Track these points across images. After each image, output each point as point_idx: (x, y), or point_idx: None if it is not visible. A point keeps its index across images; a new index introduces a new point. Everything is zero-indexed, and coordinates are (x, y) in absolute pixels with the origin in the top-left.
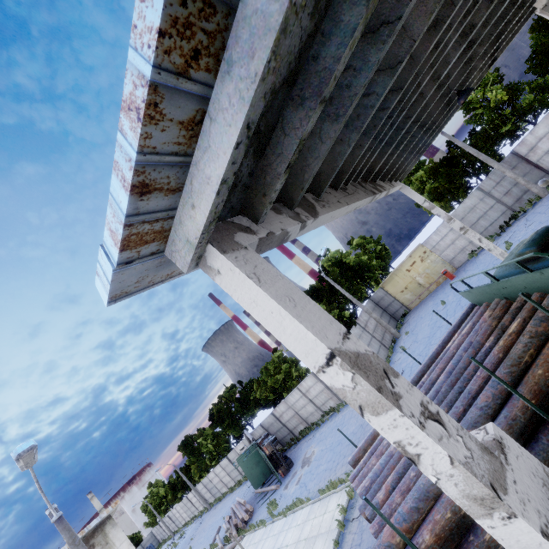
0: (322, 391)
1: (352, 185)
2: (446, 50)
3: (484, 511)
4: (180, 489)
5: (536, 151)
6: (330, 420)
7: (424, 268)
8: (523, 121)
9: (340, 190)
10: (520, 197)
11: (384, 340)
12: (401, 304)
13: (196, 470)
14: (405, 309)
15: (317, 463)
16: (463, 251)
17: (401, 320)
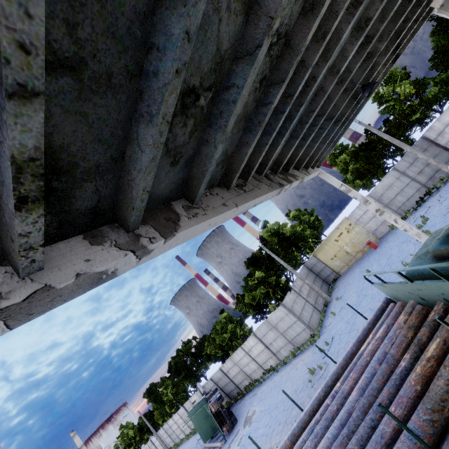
0: (263, 351)
1: (255, 180)
2: (339, 42)
3: None
4: (146, 431)
5: (444, 135)
6: (270, 379)
7: (350, 239)
8: (430, 110)
9: (236, 187)
10: (432, 176)
11: (317, 303)
12: (331, 270)
13: (159, 416)
14: (335, 274)
15: (256, 425)
16: (384, 224)
17: (332, 284)
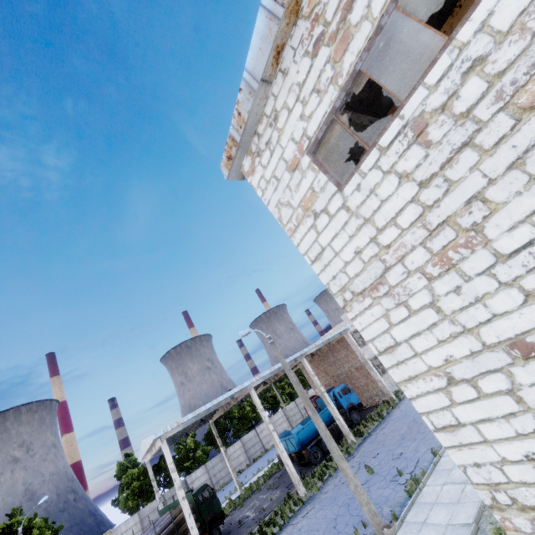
0: None
1: None
2: None
3: (180, 489)
4: None
5: (193, 484)
6: None
7: None
8: (194, 465)
9: None
10: None
11: None
12: None
13: None
14: None
15: None
16: None
17: None
